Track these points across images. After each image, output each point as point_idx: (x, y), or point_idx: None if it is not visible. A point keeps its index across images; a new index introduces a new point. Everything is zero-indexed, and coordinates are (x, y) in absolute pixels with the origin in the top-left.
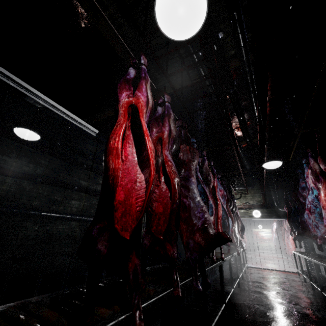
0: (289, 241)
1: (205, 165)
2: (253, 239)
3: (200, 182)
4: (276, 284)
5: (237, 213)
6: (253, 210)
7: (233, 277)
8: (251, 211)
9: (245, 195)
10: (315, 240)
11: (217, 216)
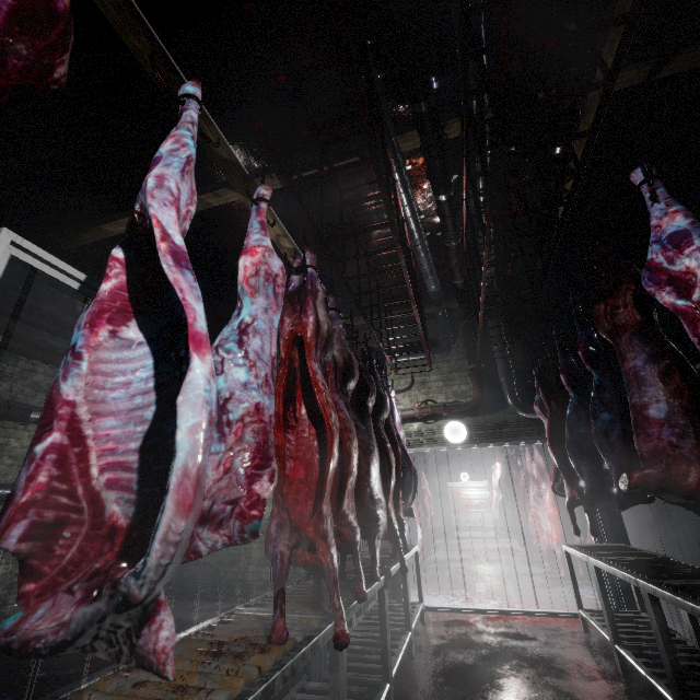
0: (540, 510)
1: None
2: (449, 508)
3: None
4: None
5: (392, 427)
6: (447, 421)
7: None
8: (440, 426)
9: (425, 378)
10: None
11: None
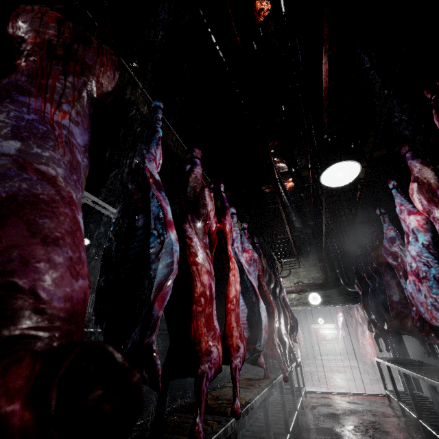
0: (365, 341)
1: (195, 173)
2: (312, 341)
3: (149, 182)
4: (359, 431)
5: (284, 299)
6: (310, 293)
7: (278, 430)
8: (306, 295)
9: (296, 270)
10: (427, 337)
11: (227, 295)
